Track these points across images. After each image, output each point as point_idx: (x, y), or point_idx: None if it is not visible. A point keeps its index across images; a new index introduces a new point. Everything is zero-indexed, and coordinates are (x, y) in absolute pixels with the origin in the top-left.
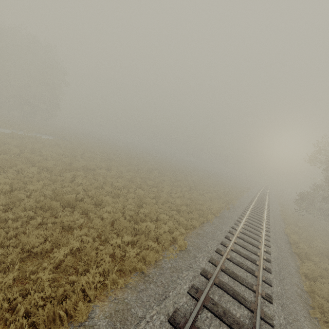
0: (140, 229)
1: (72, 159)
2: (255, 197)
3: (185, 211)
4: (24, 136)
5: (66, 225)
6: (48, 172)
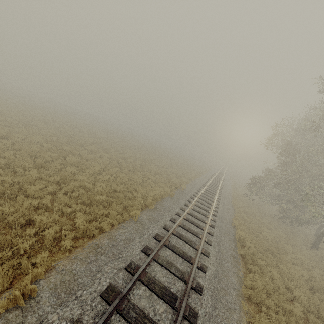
0: None
1: None
2: (210, 179)
3: (104, 202)
4: None
5: None
6: None
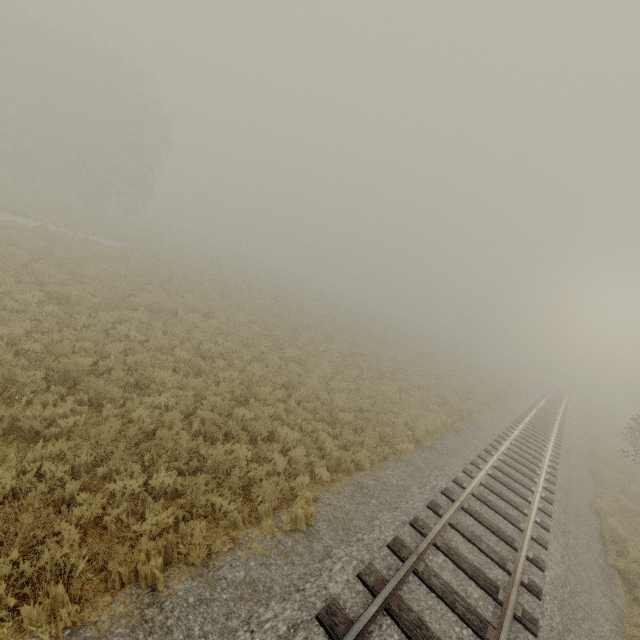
0: (210, 457)
1: (136, 286)
2: (531, 411)
3: (350, 424)
4: (62, 236)
5: (22, 427)
6: (65, 307)
